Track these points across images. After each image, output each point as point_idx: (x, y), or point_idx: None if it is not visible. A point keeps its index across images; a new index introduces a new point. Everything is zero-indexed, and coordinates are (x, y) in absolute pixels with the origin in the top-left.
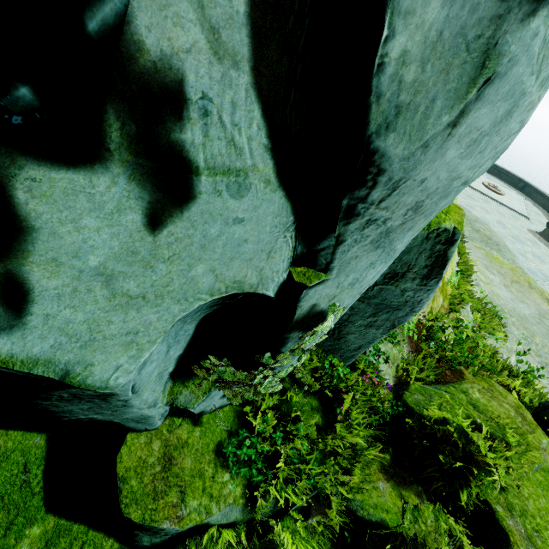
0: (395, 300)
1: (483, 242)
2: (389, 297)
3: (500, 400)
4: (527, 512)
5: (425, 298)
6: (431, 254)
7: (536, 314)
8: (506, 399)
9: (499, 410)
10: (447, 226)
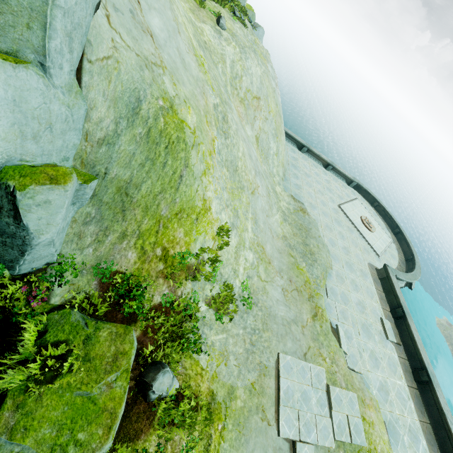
0: (6, 229)
1: (301, 254)
2: (1, 225)
3: (115, 343)
4: (32, 414)
5: (27, 236)
6: (9, 200)
7: (290, 318)
8: (121, 345)
9: (103, 348)
10: (11, 183)
